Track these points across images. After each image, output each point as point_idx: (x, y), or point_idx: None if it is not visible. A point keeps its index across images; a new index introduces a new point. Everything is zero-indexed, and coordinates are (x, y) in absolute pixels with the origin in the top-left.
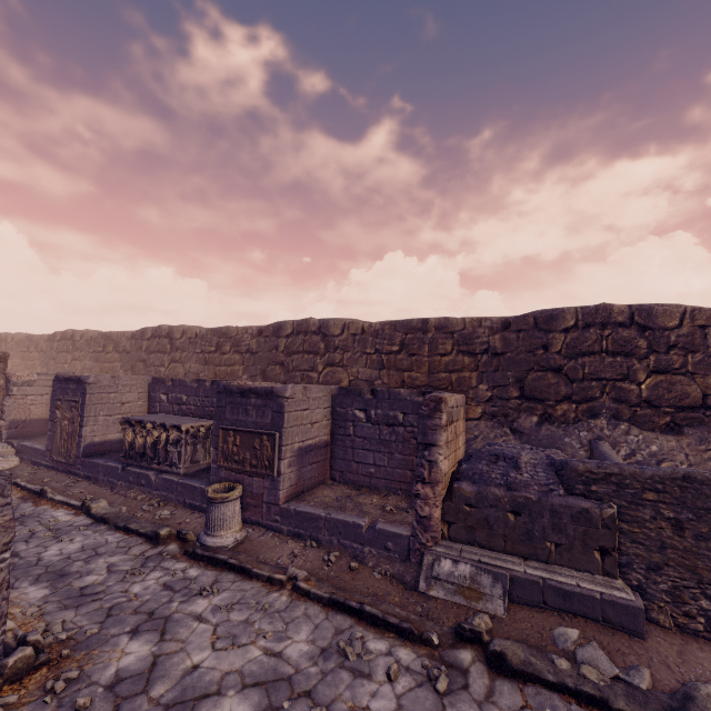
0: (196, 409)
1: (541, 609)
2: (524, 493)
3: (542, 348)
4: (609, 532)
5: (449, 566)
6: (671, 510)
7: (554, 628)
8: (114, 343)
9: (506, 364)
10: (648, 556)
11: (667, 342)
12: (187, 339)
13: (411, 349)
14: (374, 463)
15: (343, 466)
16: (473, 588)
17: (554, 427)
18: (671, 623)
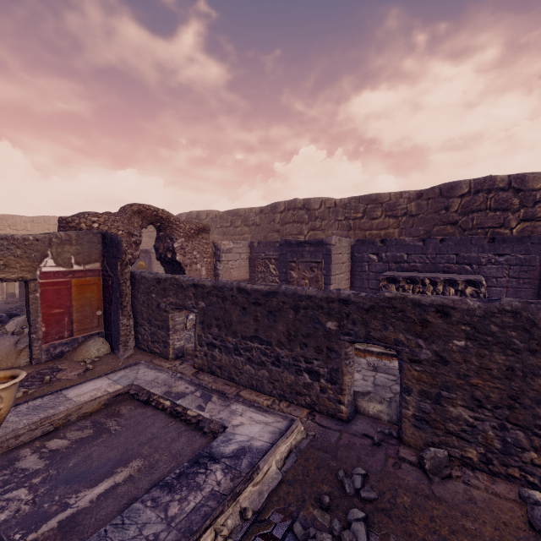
0: (422, 266)
1: None
2: None
3: None
4: None
5: None
6: None
7: None
8: (243, 218)
9: None
10: None
11: None
12: (326, 209)
13: None
14: None
15: None
16: None
17: None
18: None
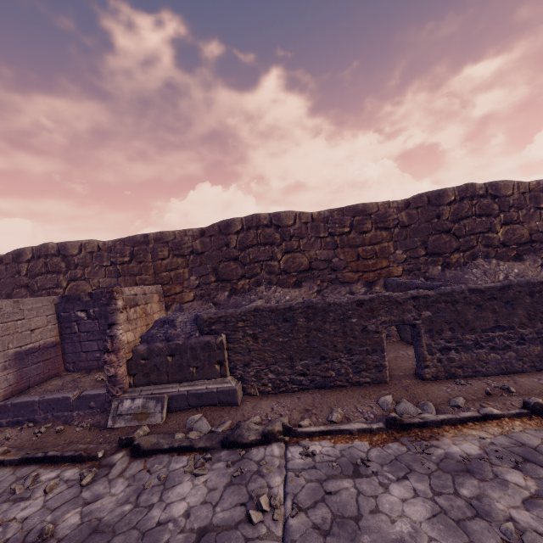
0: None
1: (188, 410)
2: (176, 341)
3: (225, 246)
4: (221, 351)
5: (129, 403)
6: (251, 329)
7: (189, 418)
8: None
9: (205, 260)
10: (243, 358)
11: (289, 234)
12: None
13: (139, 258)
14: (99, 349)
15: (75, 357)
16: (144, 412)
17: (238, 296)
18: (257, 392)
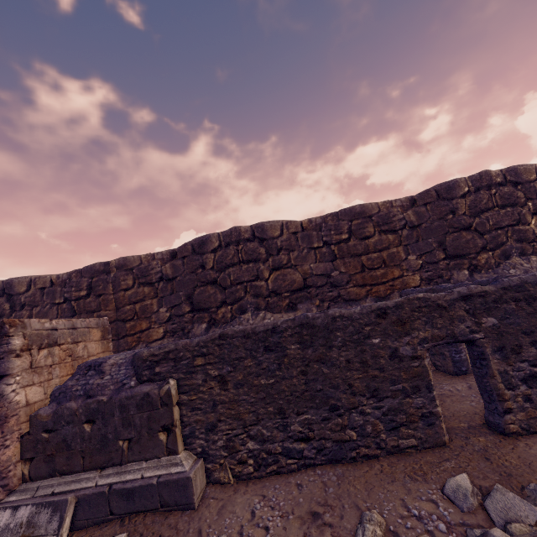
0: None
1: (108, 522)
2: (98, 397)
3: (201, 267)
4: (167, 409)
5: (6, 517)
6: (216, 368)
7: None
8: None
9: (178, 287)
10: (205, 418)
11: (276, 247)
12: None
13: (97, 290)
14: None
15: None
16: (27, 535)
17: (218, 328)
18: (230, 477)
